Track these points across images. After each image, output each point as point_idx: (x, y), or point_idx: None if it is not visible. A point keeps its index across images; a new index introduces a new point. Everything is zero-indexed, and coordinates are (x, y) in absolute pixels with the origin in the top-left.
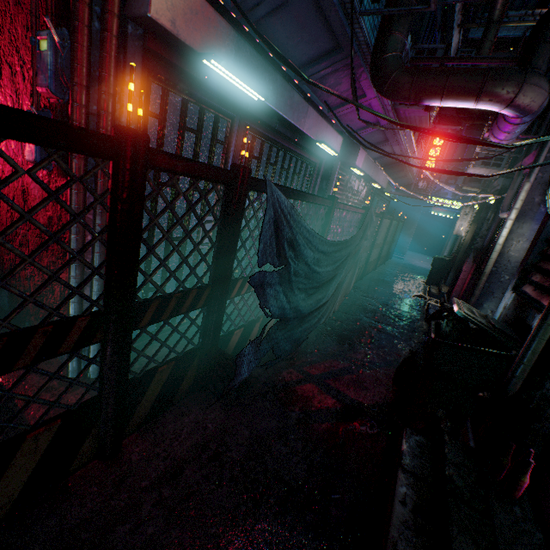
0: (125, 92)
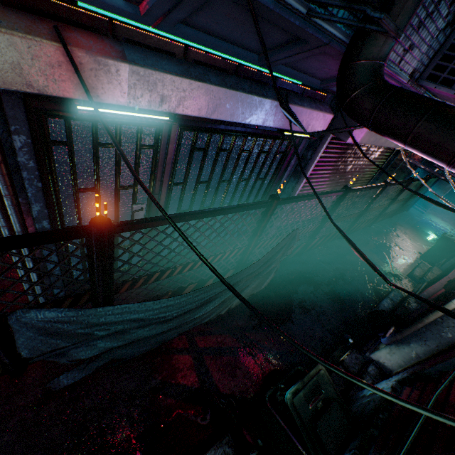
0: (14, 138)
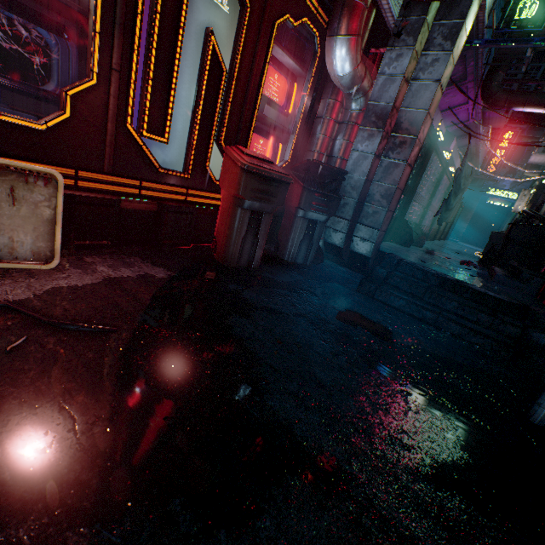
0: None
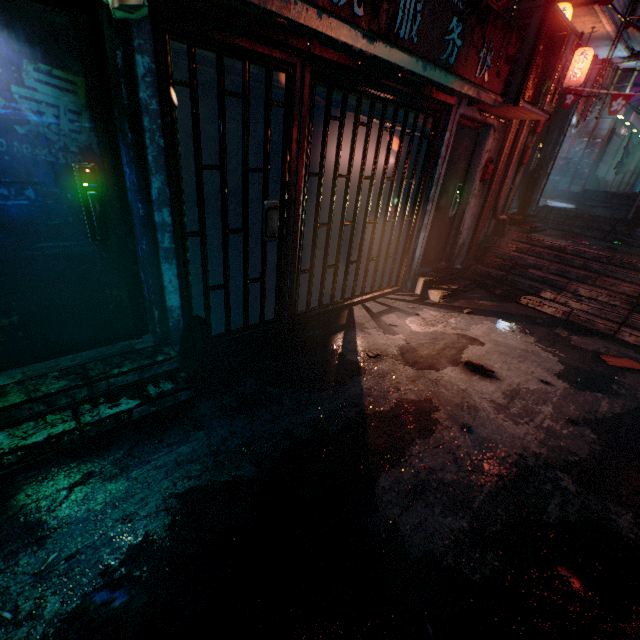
0: None
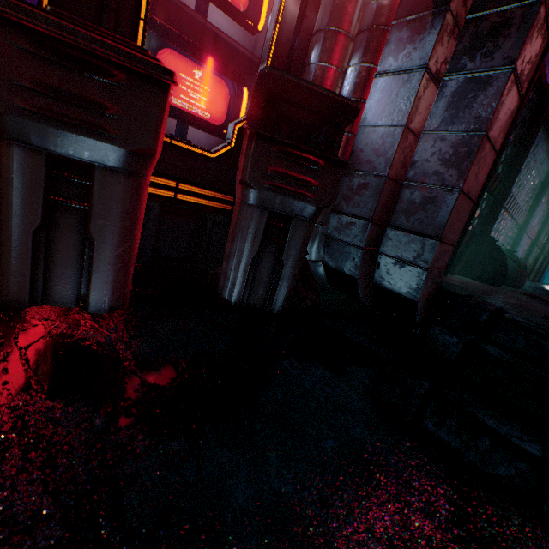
0: None
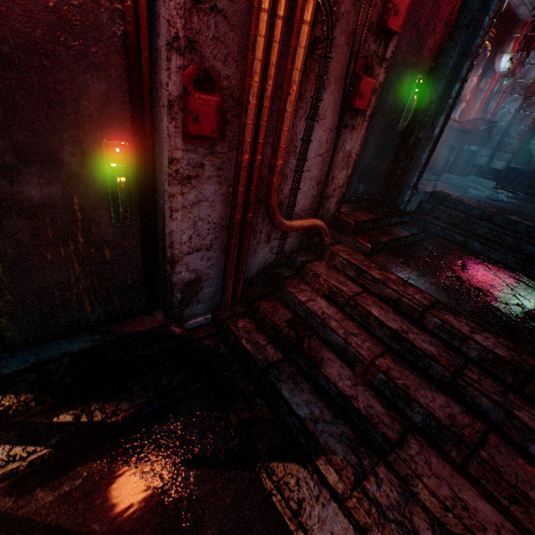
0: None
